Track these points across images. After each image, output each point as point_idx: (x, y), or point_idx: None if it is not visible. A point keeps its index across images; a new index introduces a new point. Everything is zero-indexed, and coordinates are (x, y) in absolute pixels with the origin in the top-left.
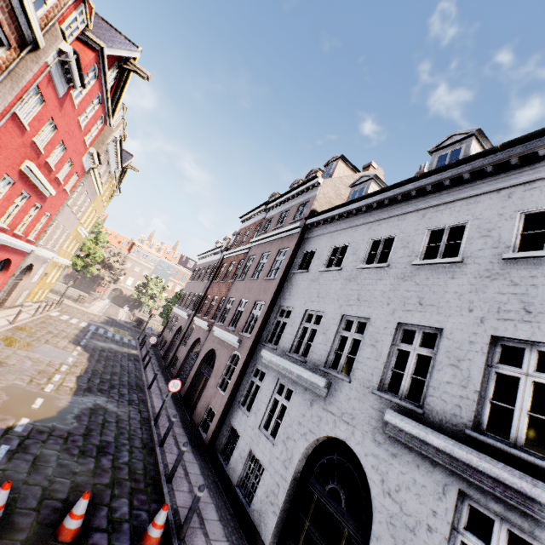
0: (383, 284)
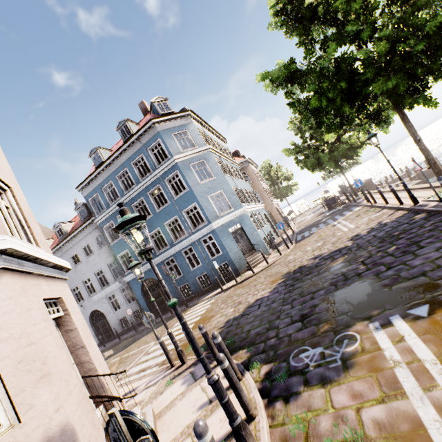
0: (73, 275)
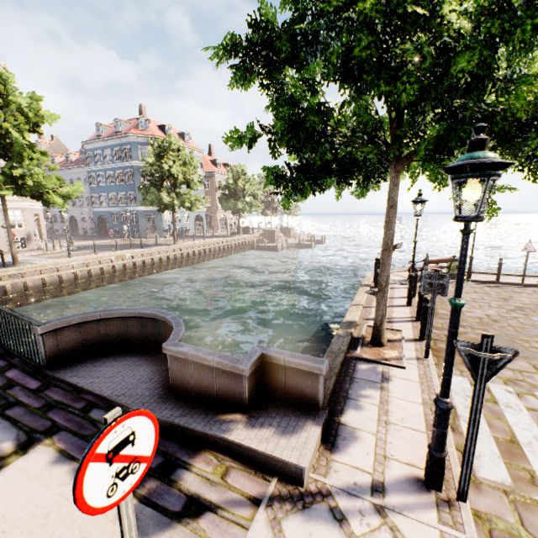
0: None
